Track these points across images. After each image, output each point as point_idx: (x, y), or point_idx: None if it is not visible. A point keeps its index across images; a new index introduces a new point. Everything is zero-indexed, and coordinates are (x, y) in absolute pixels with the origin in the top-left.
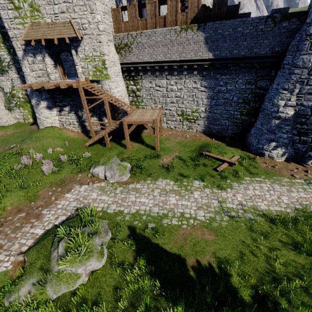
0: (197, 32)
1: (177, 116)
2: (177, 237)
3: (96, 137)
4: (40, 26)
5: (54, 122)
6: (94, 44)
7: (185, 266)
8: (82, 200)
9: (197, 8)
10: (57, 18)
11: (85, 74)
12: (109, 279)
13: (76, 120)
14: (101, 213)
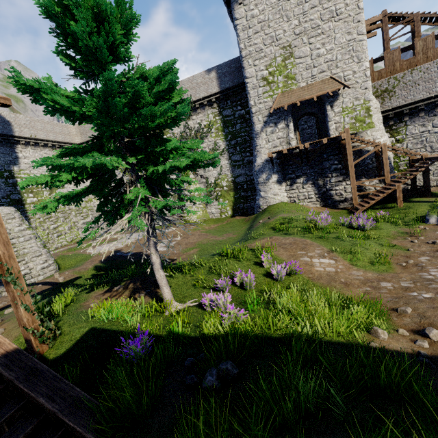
0: None
1: None
2: None
3: (380, 194)
4: (292, 92)
5: (283, 200)
6: (357, 93)
7: None
8: None
9: None
10: (313, 80)
11: (338, 130)
12: None
13: (313, 192)
14: None
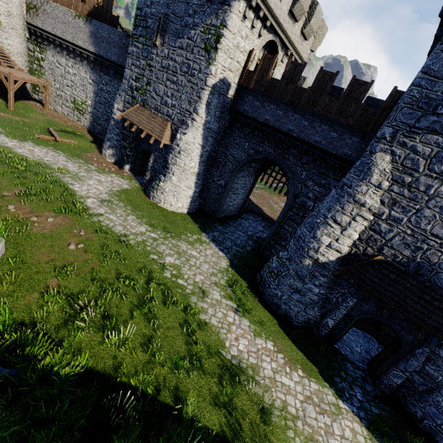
0: (86, 24)
1: (70, 103)
2: None
3: None
4: None
5: None
6: None
7: None
8: None
9: (92, 5)
10: None
11: None
12: None
13: None
14: None
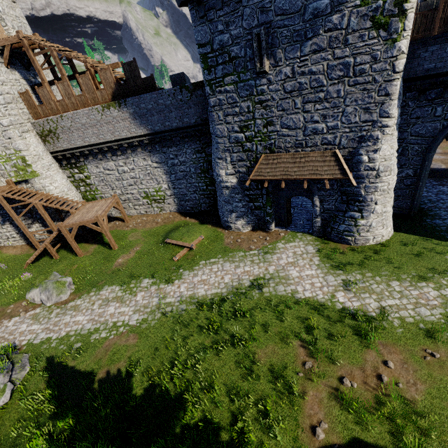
0: (121, 109)
1: (142, 199)
2: (99, 351)
3: (36, 251)
4: None
5: None
6: (3, 142)
7: (94, 379)
8: (7, 337)
9: (112, 83)
10: None
11: (5, 177)
12: (14, 414)
13: (15, 232)
14: (26, 347)
